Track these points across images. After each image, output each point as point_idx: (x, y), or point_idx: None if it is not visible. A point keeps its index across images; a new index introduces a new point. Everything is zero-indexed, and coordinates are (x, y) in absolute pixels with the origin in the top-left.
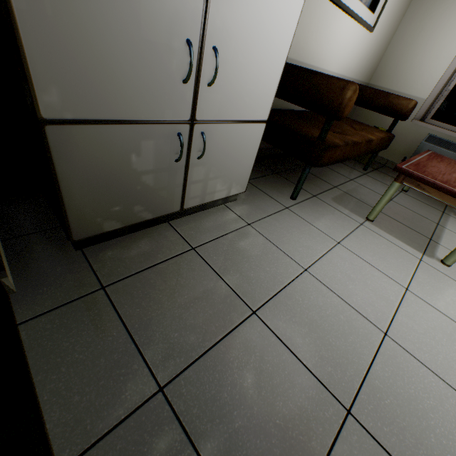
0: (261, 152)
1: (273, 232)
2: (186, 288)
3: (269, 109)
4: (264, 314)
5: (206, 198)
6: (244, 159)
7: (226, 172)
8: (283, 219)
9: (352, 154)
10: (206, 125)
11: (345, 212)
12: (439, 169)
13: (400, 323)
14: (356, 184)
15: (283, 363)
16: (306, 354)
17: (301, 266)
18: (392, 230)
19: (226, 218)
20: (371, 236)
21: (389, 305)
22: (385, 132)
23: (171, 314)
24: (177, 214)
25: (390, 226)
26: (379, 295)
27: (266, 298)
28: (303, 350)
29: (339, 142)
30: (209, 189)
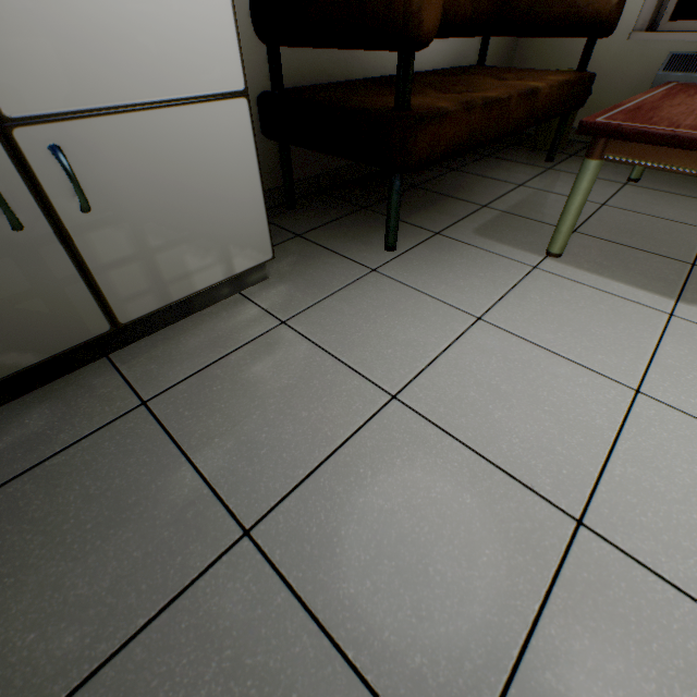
0: (335, 177)
1: (333, 328)
2: (97, 504)
3: (238, 60)
4: (271, 532)
5: (174, 291)
6: (229, 192)
7: (196, 228)
8: (360, 296)
9: (493, 127)
10: (52, 126)
11: (500, 251)
12: (690, 107)
13: (620, 483)
14: (530, 192)
15: (293, 668)
16: (360, 626)
17: (385, 389)
18: (604, 265)
19: (237, 320)
20: (556, 287)
21: (592, 441)
22: (572, 73)
23: (38, 581)
24: (122, 337)
25: (601, 258)
26: (567, 421)
27: (286, 487)
28: (354, 615)
29: (449, 105)
30: (169, 271)
